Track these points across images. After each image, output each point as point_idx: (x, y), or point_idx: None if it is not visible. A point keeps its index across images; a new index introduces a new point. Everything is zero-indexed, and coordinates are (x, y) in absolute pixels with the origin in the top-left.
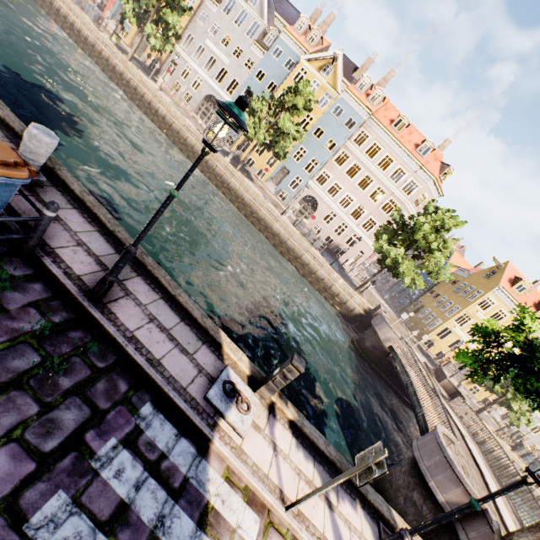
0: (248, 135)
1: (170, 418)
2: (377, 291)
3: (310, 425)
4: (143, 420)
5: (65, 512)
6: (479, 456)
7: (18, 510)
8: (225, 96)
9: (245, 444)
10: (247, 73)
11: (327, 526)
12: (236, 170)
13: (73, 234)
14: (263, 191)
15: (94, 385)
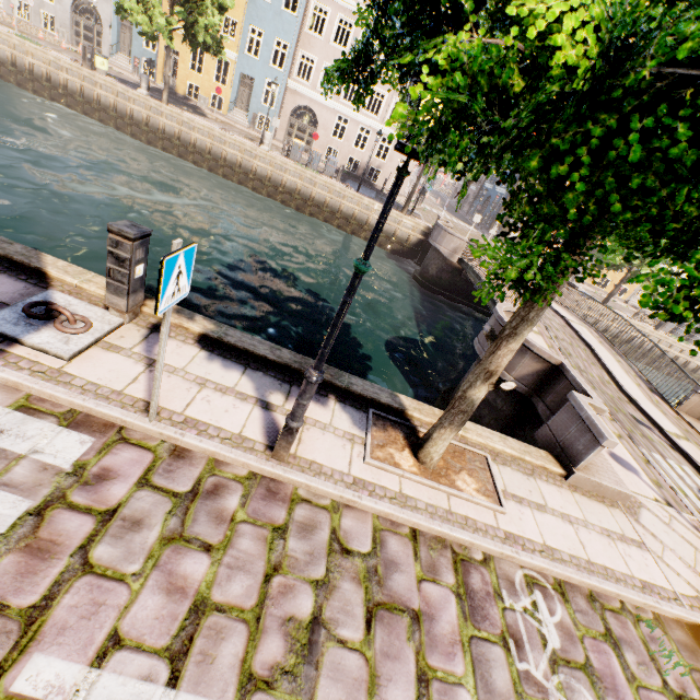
0: (144, 30)
1: None
2: (451, 213)
3: (243, 335)
4: None
5: None
6: (592, 336)
7: None
8: None
9: (75, 366)
10: None
11: (252, 426)
12: (164, 103)
13: None
14: (227, 126)
15: None
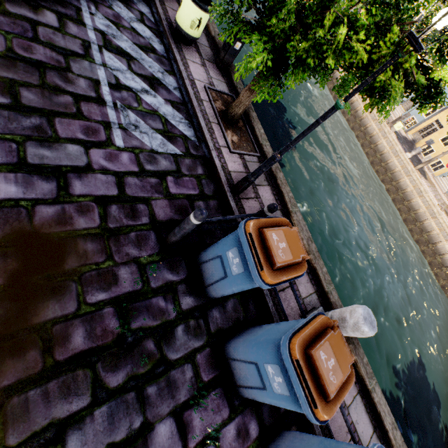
0: None
1: None
2: None
3: None
4: None
5: None
6: None
7: None
8: None
9: None
10: None
11: None
12: (415, 168)
13: (347, 412)
14: (434, 190)
15: None
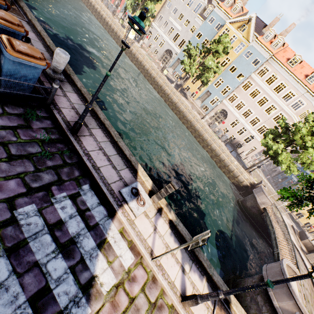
0: (186, 70)
1: (97, 195)
2: (264, 175)
3: (183, 226)
4: (83, 191)
5: (33, 213)
6: None
7: (13, 204)
8: (177, 49)
9: (137, 220)
10: (191, 35)
11: (177, 279)
12: (177, 91)
13: (71, 103)
14: (193, 105)
15: (63, 168)
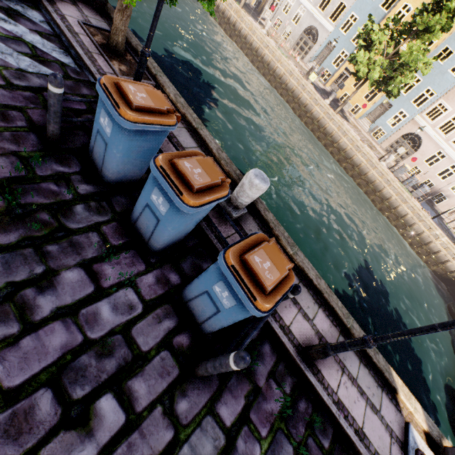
0: (358, 74)
1: None
2: None
3: None
4: None
5: None
6: None
7: None
8: (327, 25)
9: None
10: None
11: None
12: (335, 112)
13: None
14: (357, 130)
15: None
